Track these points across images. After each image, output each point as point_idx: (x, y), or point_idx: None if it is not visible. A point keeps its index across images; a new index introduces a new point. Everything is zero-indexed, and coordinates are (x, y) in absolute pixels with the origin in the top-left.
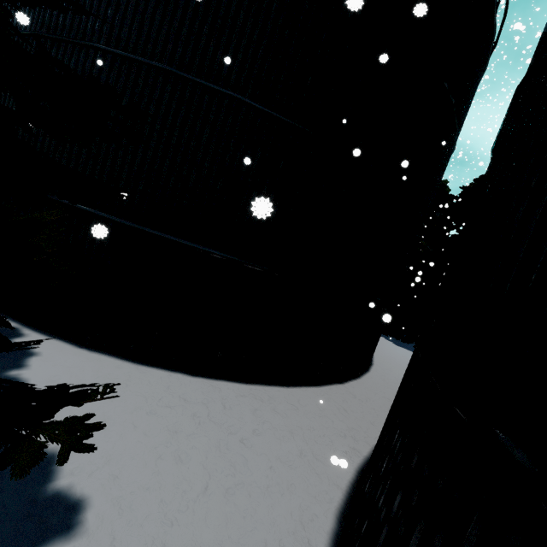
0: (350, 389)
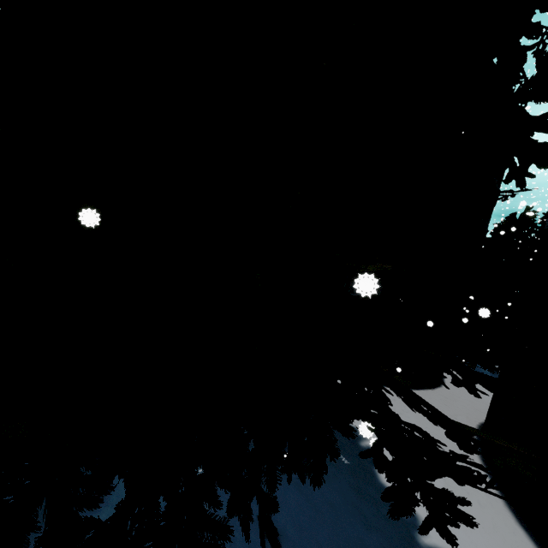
0: (440, 393)
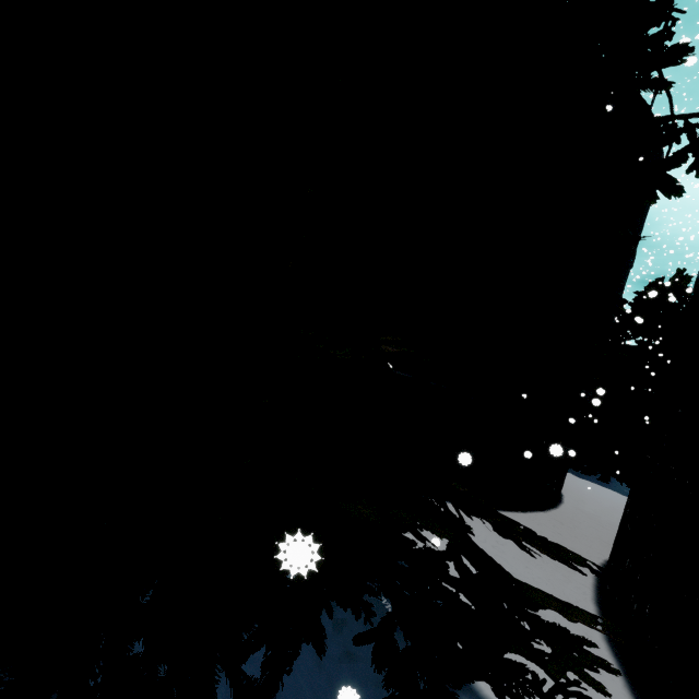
0: (554, 516)
